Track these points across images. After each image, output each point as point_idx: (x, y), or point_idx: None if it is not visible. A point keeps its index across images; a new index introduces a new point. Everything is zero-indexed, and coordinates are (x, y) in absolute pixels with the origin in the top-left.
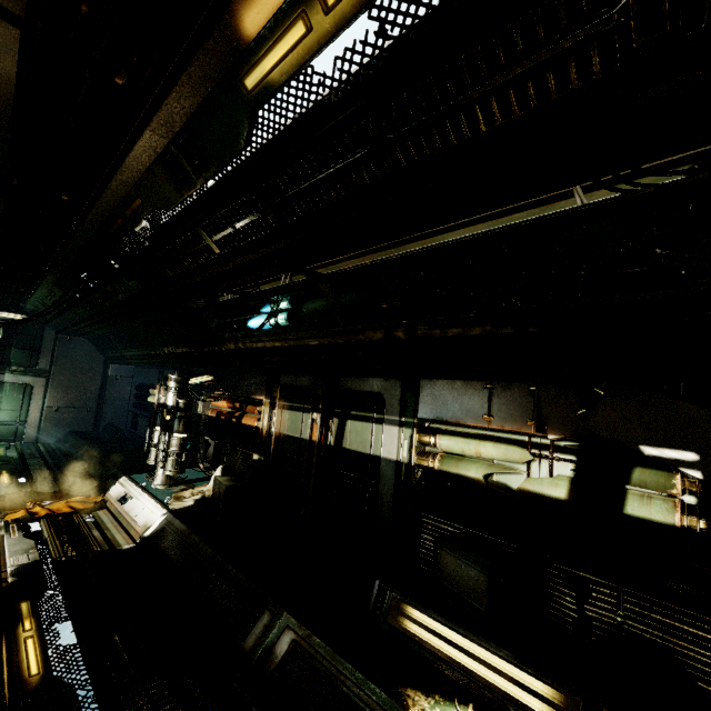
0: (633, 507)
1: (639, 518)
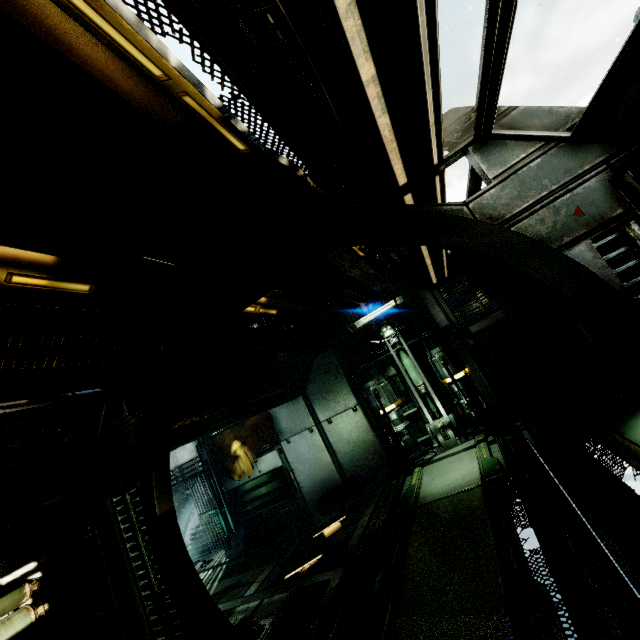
0: (2, 634)
1: (8, 639)
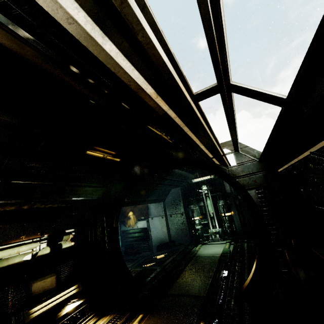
0: (64, 245)
1: (65, 248)
